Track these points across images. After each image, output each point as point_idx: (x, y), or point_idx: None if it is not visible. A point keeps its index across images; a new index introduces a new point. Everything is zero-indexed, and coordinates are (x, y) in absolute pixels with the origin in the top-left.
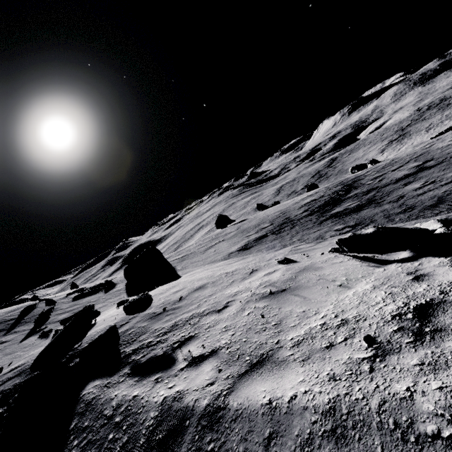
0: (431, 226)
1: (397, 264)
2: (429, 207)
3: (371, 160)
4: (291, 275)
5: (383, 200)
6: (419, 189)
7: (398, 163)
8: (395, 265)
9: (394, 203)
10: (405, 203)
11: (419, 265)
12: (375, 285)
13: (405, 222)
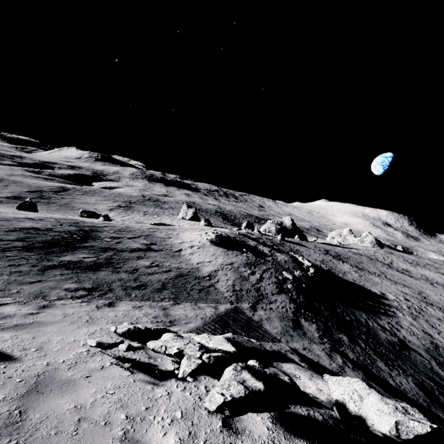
0: (225, 345)
1: (179, 383)
2: (157, 291)
3: (106, 215)
4: (8, 406)
5: (120, 267)
6: (149, 268)
7: (133, 233)
8: (178, 386)
9: (130, 274)
10: (140, 279)
11: (208, 391)
12: (183, 439)
13: (141, 300)
